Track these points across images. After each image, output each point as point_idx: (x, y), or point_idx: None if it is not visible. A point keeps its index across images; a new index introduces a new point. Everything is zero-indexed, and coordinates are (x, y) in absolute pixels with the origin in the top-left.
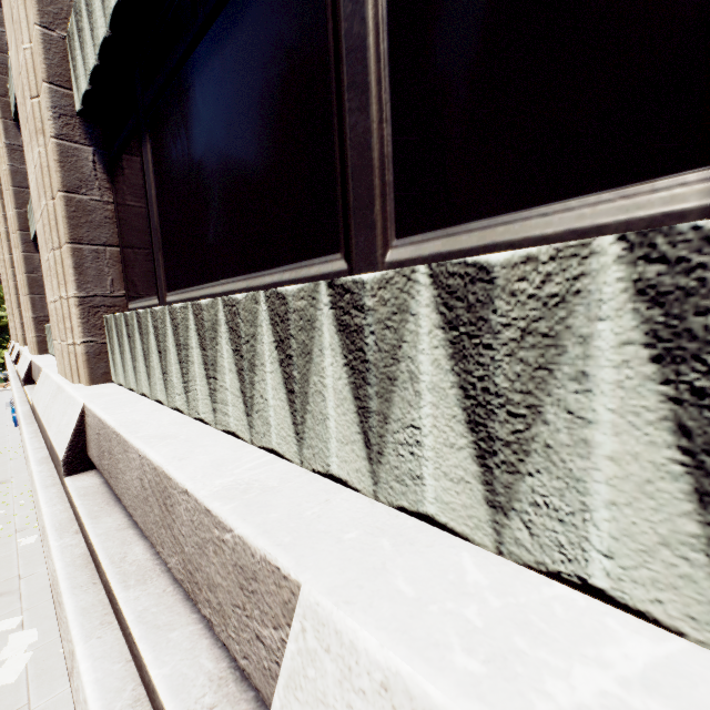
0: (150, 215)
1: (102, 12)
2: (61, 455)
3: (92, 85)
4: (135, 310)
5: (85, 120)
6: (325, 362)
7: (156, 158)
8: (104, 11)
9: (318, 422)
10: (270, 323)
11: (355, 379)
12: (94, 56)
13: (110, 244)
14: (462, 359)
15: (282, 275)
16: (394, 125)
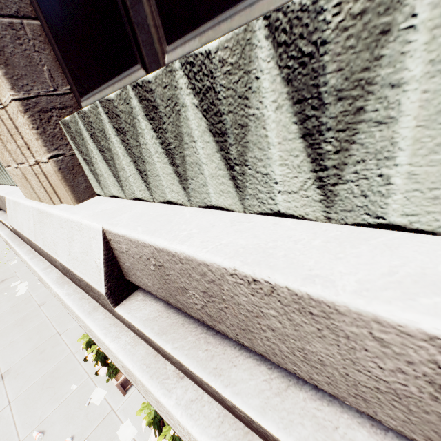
0: None
1: None
2: None
3: None
4: None
5: None
6: None
7: None
8: None
9: None
10: None
11: None
12: None
13: None
14: None
15: None
16: None
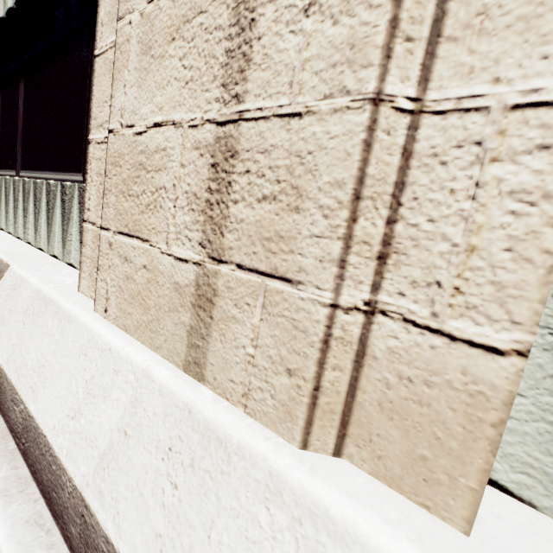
0: (18, 123)
1: (3, 3)
2: None
3: None
4: (3, 175)
5: None
6: (57, 212)
7: (26, 93)
8: (4, 4)
9: (54, 235)
10: (46, 194)
11: (63, 219)
12: None
13: None
14: (80, 213)
15: (65, 177)
16: None
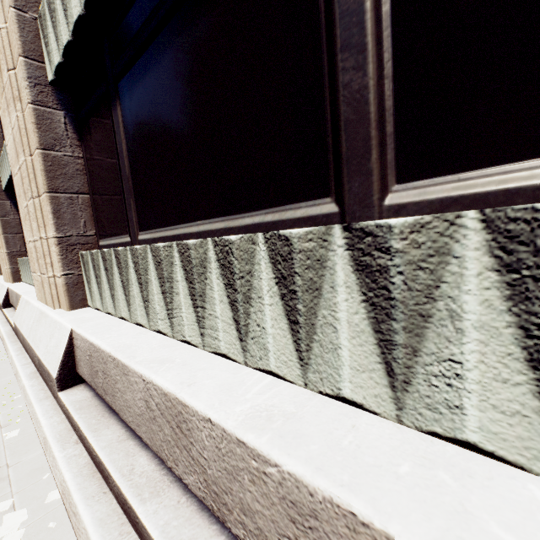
0: (121, 167)
1: None
2: (54, 373)
3: (65, 58)
4: (106, 246)
5: (57, 88)
6: (338, 297)
7: (127, 118)
8: None
9: (328, 350)
10: (269, 261)
11: (376, 315)
12: (68, 32)
13: (81, 192)
14: (523, 301)
15: (264, 217)
16: (396, 81)
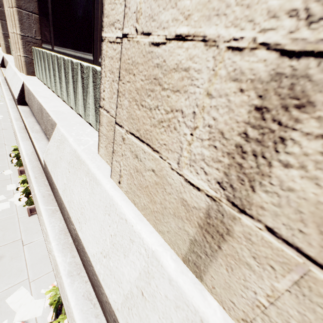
0: None
1: None
2: (0, 63)
3: None
4: None
5: None
6: None
7: None
8: None
9: None
10: None
11: None
12: None
13: None
14: None
15: None
16: None
